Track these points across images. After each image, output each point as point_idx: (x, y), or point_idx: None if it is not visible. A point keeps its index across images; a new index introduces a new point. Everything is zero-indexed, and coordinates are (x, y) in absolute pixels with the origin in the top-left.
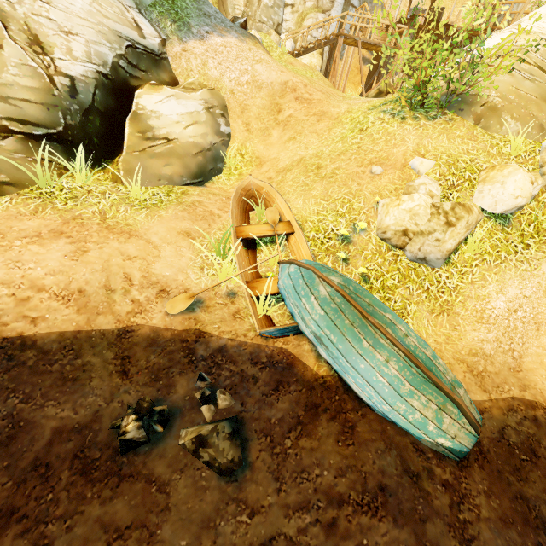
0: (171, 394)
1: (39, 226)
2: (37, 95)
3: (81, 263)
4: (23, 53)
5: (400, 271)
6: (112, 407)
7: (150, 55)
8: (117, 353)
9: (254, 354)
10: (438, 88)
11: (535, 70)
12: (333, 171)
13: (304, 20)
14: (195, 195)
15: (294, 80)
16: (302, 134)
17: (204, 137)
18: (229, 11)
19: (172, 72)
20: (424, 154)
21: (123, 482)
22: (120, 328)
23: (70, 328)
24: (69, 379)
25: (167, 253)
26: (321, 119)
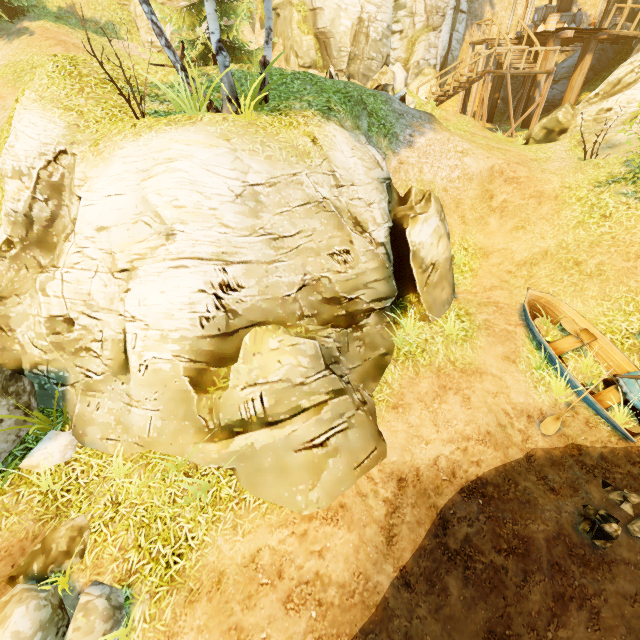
0: (592, 499)
1: (430, 386)
2: (379, 272)
3: (474, 409)
4: (364, 241)
5: None
6: (563, 517)
7: (389, 184)
8: (536, 475)
9: (627, 456)
10: None
11: None
12: (598, 268)
13: (414, 44)
14: (477, 313)
15: (499, 163)
16: (530, 222)
17: (447, 249)
18: (333, 55)
19: (394, 187)
20: None
21: (611, 567)
22: (525, 455)
23: (498, 463)
24: (524, 502)
25: (510, 382)
26: (541, 201)
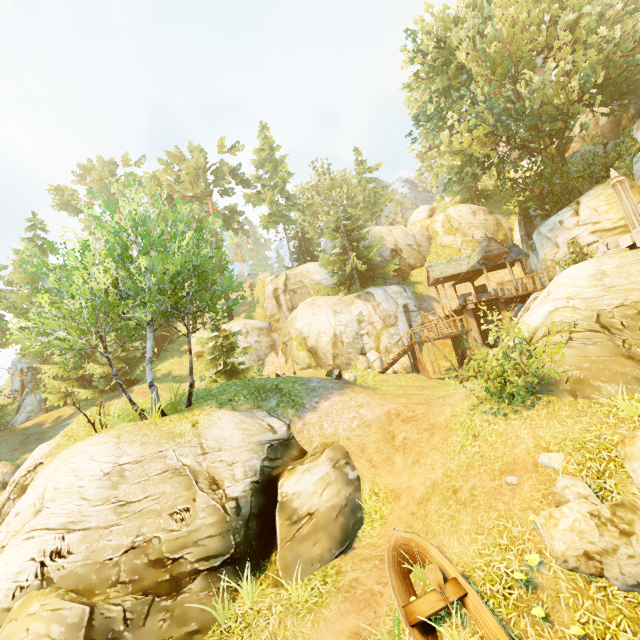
0: None
1: None
2: (216, 527)
3: None
4: (207, 497)
5: (624, 613)
6: None
7: (282, 443)
8: None
9: None
10: (516, 387)
11: (588, 334)
12: (471, 493)
13: (379, 337)
14: (349, 571)
15: (395, 407)
16: (423, 454)
17: (338, 495)
18: (322, 357)
19: (299, 445)
20: (547, 447)
21: None
22: None
23: None
24: None
25: None
26: (432, 432)
